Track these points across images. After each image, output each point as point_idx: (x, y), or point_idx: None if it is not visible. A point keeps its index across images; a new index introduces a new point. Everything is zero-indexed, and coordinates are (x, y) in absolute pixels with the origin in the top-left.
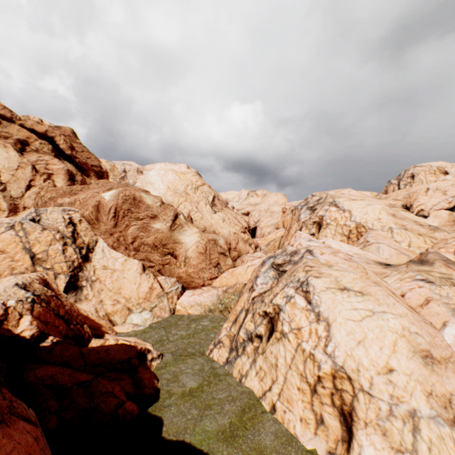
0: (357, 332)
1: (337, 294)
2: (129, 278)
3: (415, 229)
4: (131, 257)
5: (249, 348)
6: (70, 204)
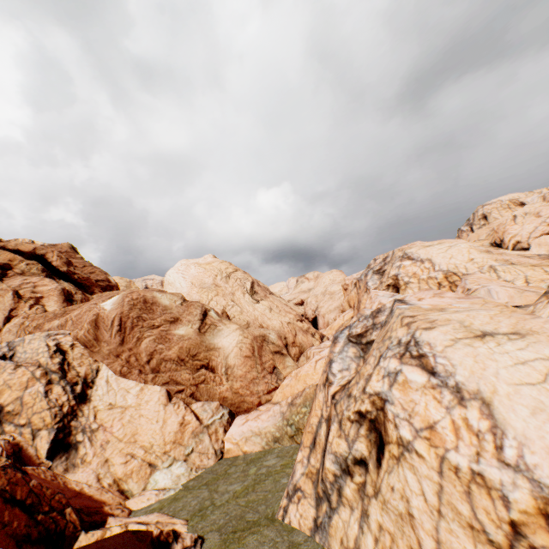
0: (548, 404)
1: (476, 346)
2: (147, 415)
3: (524, 262)
4: (149, 382)
5: (348, 490)
6: (60, 327)
